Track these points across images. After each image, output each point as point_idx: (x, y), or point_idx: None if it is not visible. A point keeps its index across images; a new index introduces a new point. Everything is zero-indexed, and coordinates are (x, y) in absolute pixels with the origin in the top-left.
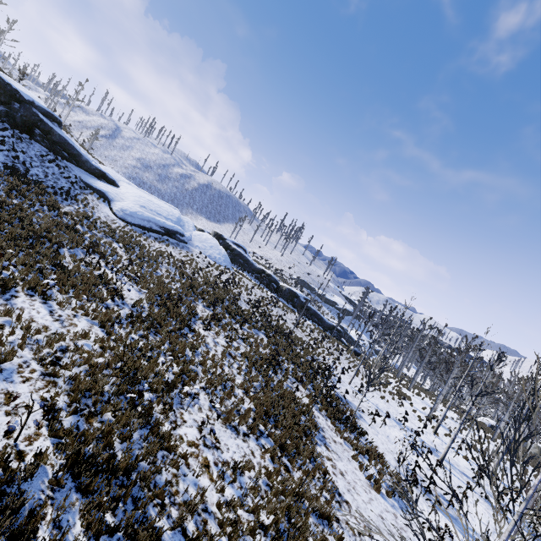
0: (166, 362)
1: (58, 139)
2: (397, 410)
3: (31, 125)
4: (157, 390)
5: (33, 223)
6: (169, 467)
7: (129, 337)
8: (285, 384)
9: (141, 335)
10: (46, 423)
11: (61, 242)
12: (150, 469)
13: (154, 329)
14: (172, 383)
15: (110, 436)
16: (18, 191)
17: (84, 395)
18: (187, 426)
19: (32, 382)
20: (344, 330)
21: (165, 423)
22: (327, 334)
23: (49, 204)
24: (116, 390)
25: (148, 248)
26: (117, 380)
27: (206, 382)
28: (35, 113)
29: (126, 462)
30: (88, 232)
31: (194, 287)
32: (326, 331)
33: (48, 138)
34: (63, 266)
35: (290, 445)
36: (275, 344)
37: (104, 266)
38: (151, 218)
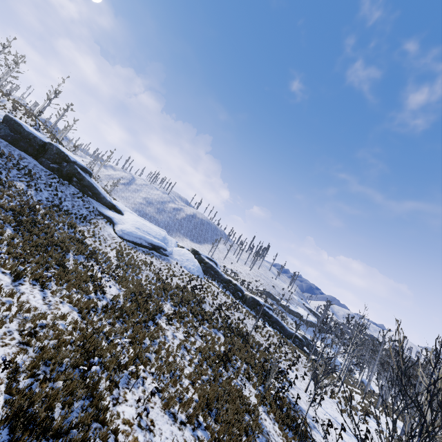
0: (121, 344)
1: (87, 183)
2: (360, 427)
3: (72, 175)
4: (109, 368)
5: (54, 236)
6: (98, 440)
7: (99, 323)
8: (234, 381)
9: (110, 322)
10: (6, 381)
11: (68, 248)
12: (77, 435)
13: (123, 319)
14: (124, 365)
15: (52, 398)
16: (50, 215)
17: (45, 363)
18: (127, 405)
19: (9, 347)
20: (307, 341)
21: (107, 398)
22: (289, 342)
23: (69, 224)
24: (72, 362)
25: (136, 258)
26: (75, 354)
27: (156, 368)
28: (76, 168)
29: (58, 424)
30: (92, 245)
31: (166, 289)
32: (288, 339)
33: (81, 183)
34: (65, 266)
35: (227, 441)
36: (232, 344)
37: (97, 269)
38: (142, 236)
